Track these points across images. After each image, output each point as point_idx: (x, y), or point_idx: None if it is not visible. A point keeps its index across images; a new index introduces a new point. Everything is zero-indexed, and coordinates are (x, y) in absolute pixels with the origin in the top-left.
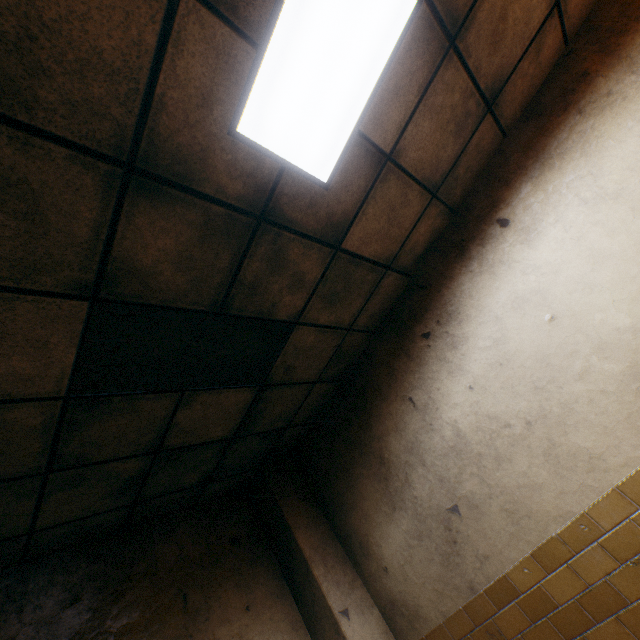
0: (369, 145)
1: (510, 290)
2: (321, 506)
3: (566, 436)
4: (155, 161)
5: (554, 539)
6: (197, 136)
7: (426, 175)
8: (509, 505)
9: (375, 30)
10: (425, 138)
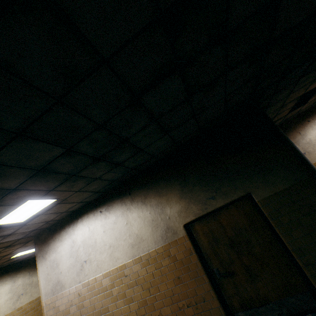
0: None
1: None
2: None
3: None
4: None
5: None
6: None
7: None
8: None
9: None
10: None
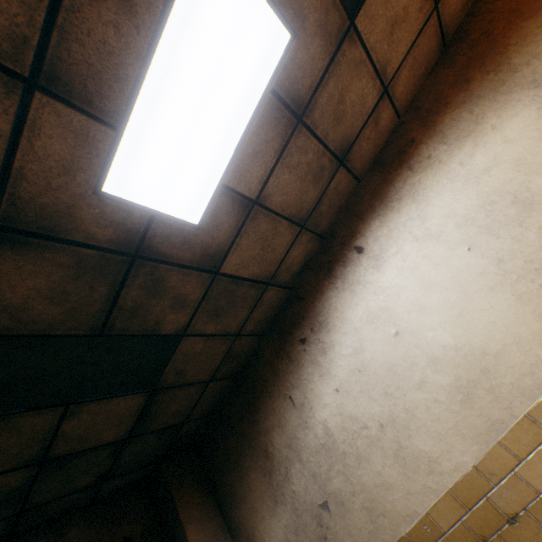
0: (235, 194)
1: (365, 306)
2: (216, 497)
3: (410, 439)
4: (18, 218)
5: (404, 538)
6: (61, 197)
7: (293, 212)
8: (368, 503)
9: (228, 113)
10: (287, 186)
